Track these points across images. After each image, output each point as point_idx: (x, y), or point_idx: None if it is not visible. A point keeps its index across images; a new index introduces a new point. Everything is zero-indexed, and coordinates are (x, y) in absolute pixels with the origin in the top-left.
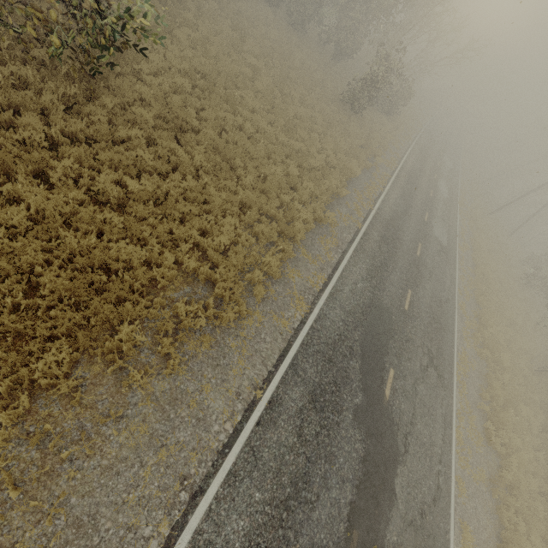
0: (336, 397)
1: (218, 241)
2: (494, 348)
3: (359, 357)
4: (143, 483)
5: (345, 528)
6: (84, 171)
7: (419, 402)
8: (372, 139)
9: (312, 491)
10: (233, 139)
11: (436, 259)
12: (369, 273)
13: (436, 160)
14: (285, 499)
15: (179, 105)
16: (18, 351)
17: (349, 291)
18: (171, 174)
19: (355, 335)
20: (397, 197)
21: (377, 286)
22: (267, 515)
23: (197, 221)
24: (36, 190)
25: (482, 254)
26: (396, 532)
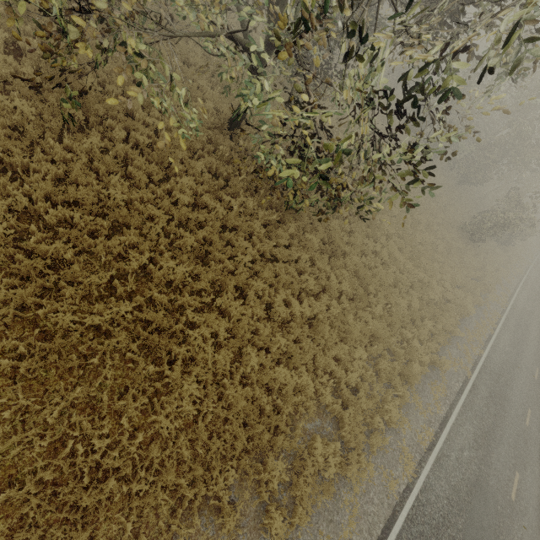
0: None
1: (350, 375)
2: None
3: None
4: None
5: None
6: (266, 288)
7: None
8: (486, 271)
9: None
10: (369, 264)
11: None
12: (476, 439)
13: None
14: None
15: (337, 232)
16: (196, 456)
17: (455, 459)
18: (321, 295)
19: (459, 522)
20: (507, 343)
21: (483, 458)
22: None
23: (336, 350)
24: (237, 305)
25: None
26: None
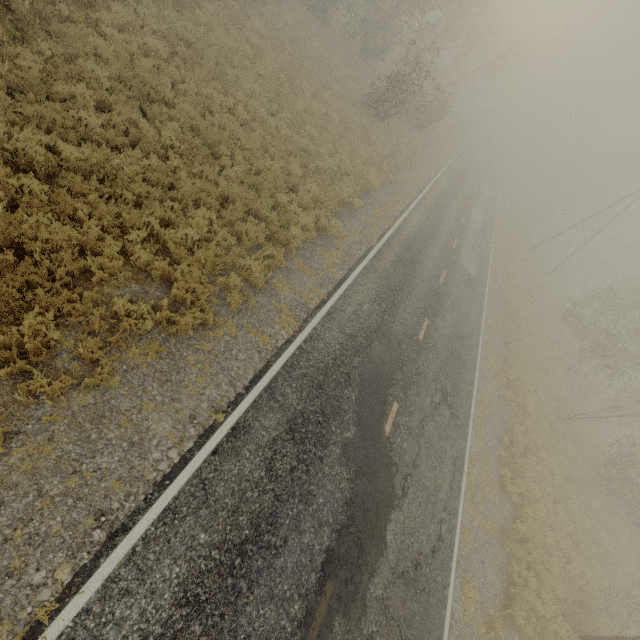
0: (323, 429)
1: (184, 234)
2: (519, 391)
3: (356, 386)
4: (39, 517)
5: (317, 579)
6: None
7: (426, 441)
8: (399, 152)
9: (279, 534)
10: (220, 123)
11: (461, 290)
12: (379, 295)
13: (472, 186)
14: (241, 543)
15: (148, 70)
16: None
17: (352, 312)
18: (129, 149)
19: (355, 361)
20: (422, 218)
21: (387, 310)
22: (214, 560)
23: (158, 208)
24: None
25: (515, 291)
26: (383, 584)
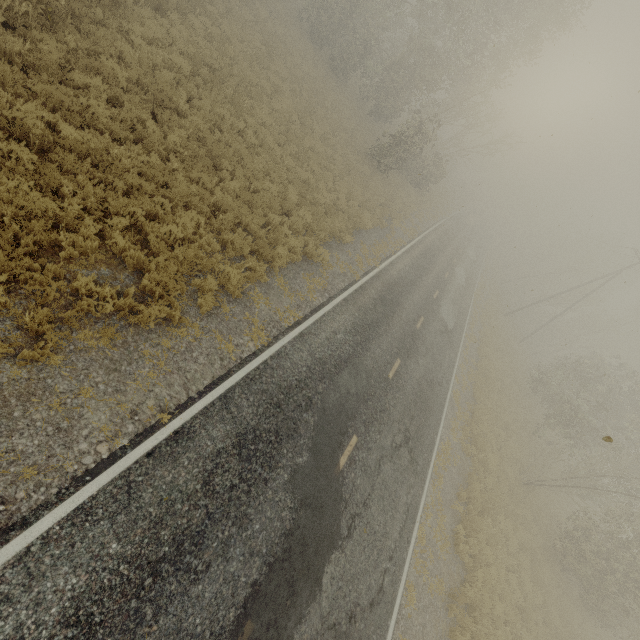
0: (273, 450)
1: (168, 230)
2: (482, 446)
3: (317, 412)
4: None
5: (236, 616)
6: (3, 95)
7: (381, 482)
8: (394, 203)
9: (203, 557)
10: (227, 141)
11: (437, 339)
12: (355, 327)
13: (459, 247)
14: (157, 560)
15: (167, 80)
16: None
17: (326, 338)
18: (131, 144)
19: (319, 386)
20: (408, 265)
21: (361, 343)
22: (120, 576)
23: (147, 201)
24: None
25: (488, 350)
26: (310, 634)
